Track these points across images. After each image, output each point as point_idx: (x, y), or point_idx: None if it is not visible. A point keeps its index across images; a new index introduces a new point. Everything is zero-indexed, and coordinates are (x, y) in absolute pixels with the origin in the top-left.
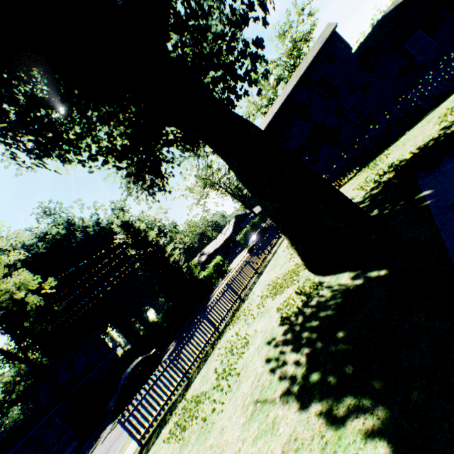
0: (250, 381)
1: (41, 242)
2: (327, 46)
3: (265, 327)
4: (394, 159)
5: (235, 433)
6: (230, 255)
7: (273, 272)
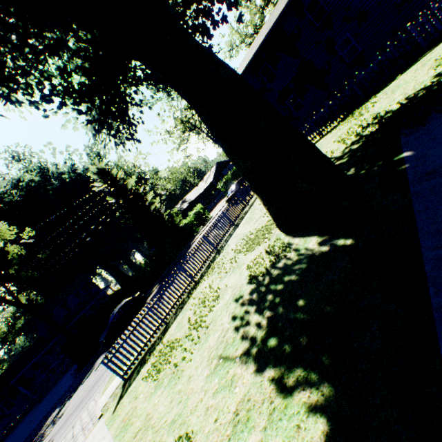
0: (217, 336)
1: (15, 189)
2: None
3: (235, 283)
4: (380, 110)
5: (199, 384)
6: (211, 203)
7: (248, 226)
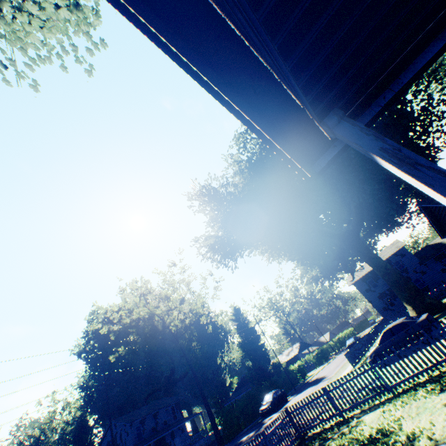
0: None
1: None
2: (400, 250)
3: None
4: None
5: None
6: None
7: None
